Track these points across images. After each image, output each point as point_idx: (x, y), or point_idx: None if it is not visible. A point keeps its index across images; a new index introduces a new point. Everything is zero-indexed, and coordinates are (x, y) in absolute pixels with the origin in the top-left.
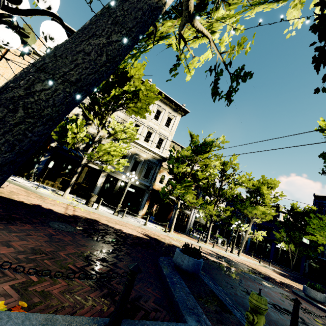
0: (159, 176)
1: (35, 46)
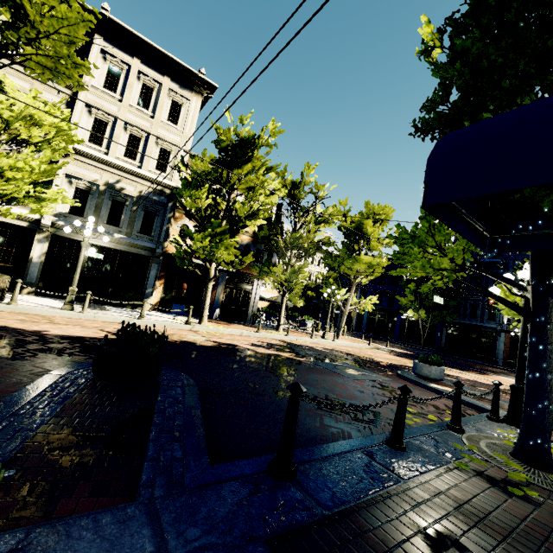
0: (176, 228)
1: None
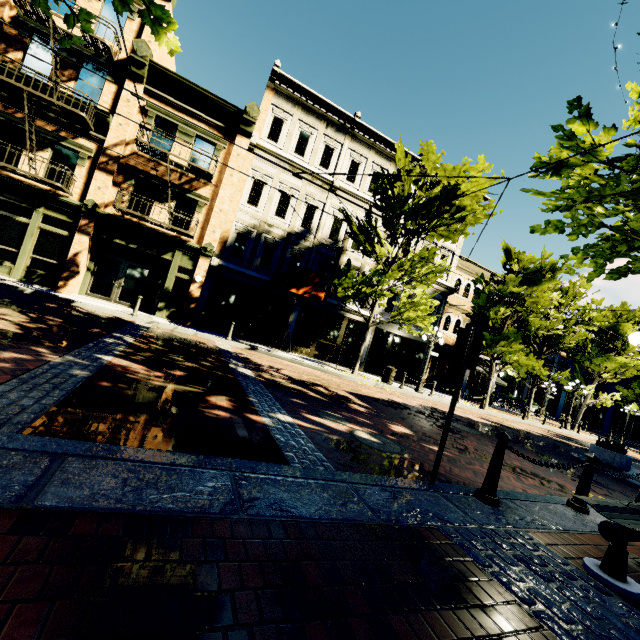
0: (443, 319)
1: (256, 134)
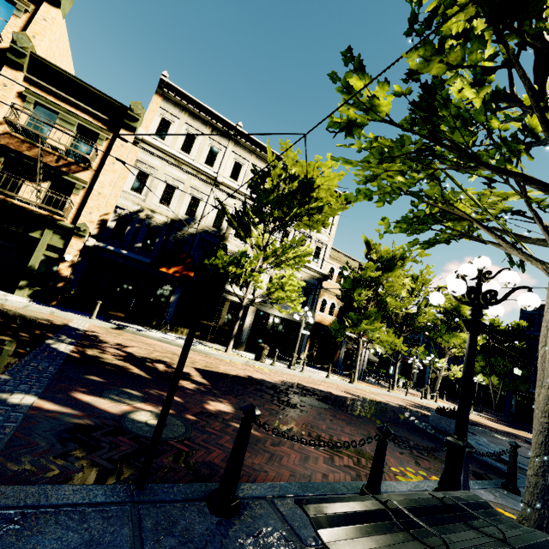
0: (319, 302)
1: (143, 130)
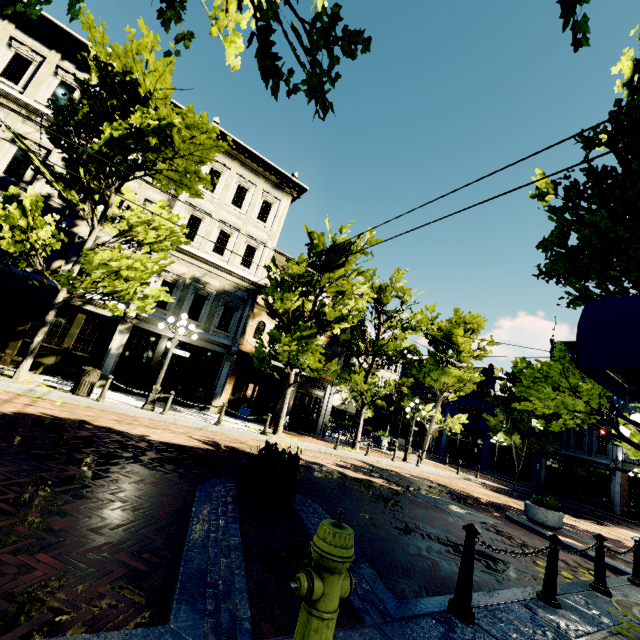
0: (253, 324)
1: None
